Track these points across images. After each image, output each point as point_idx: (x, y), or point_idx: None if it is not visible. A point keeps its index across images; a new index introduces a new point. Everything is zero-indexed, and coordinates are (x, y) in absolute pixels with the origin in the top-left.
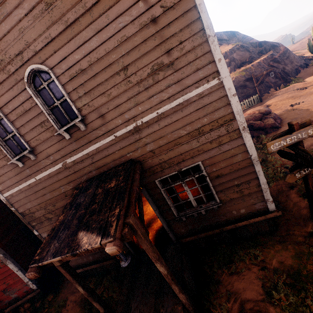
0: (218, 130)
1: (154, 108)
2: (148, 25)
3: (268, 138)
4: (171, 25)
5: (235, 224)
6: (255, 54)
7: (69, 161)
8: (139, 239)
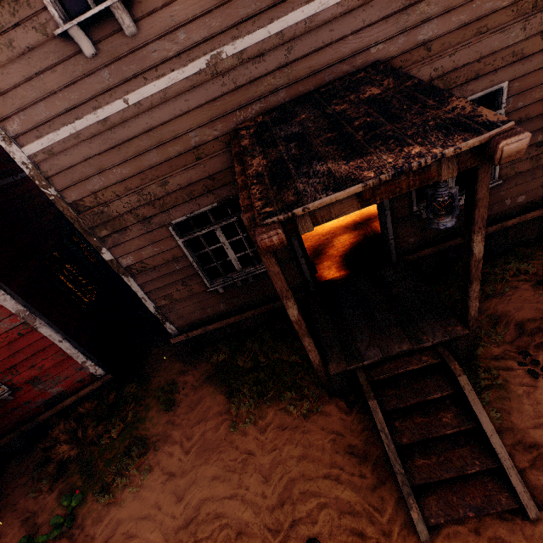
0: None
1: None
2: None
3: None
4: None
5: (503, 223)
6: None
7: (229, 53)
8: (482, 173)
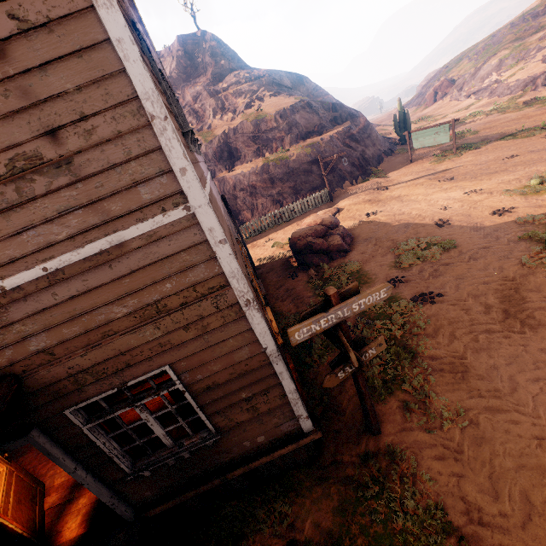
0: (198, 306)
1: (36, 258)
2: None
3: (332, 270)
4: (50, 70)
5: (249, 465)
6: (327, 121)
7: None
8: None
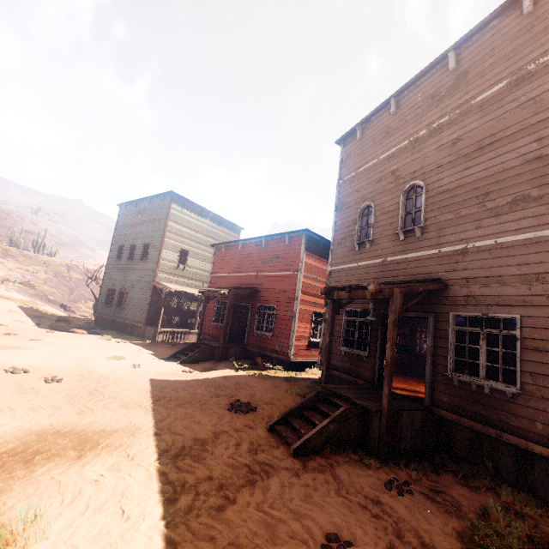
0: None
1: (495, 236)
2: (532, 161)
3: None
4: None
5: (528, 443)
6: None
7: (389, 259)
8: (390, 309)
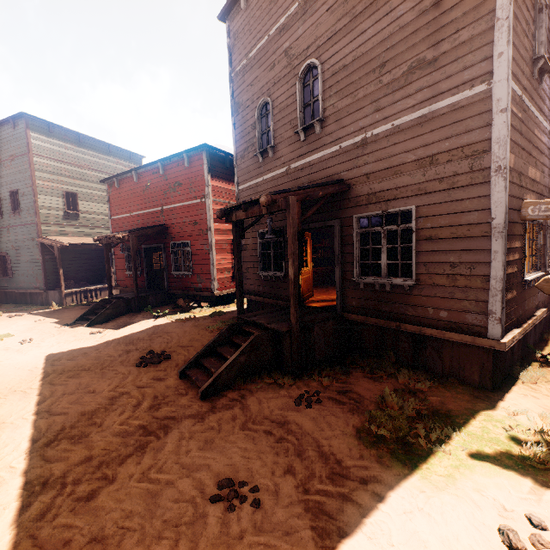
0: (457, 164)
1: (392, 119)
2: (428, 11)
3: None
4: (454, 9)
5: (421, 328)
6: None
7: (293, 167)
8: (288, 221)
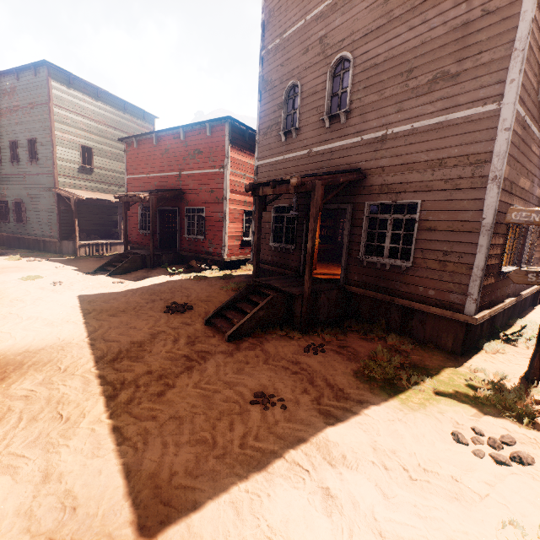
0: (462, 169)
1: (412, 121)
2: (458, 29)
3: None
4: (481, 32)
5: (411, 303)
6: None
7: (314, 150)
8: (312, 202)
